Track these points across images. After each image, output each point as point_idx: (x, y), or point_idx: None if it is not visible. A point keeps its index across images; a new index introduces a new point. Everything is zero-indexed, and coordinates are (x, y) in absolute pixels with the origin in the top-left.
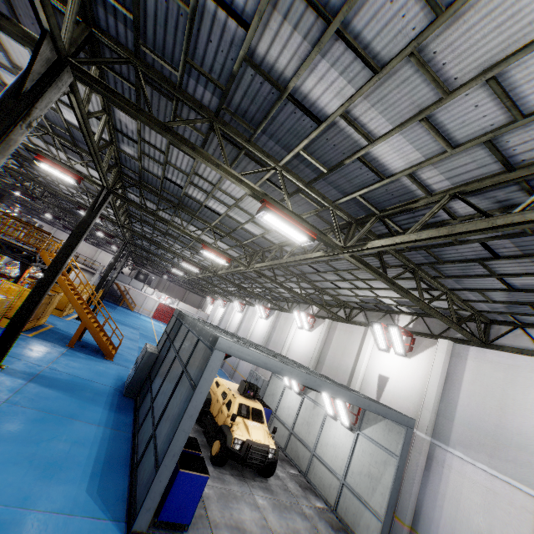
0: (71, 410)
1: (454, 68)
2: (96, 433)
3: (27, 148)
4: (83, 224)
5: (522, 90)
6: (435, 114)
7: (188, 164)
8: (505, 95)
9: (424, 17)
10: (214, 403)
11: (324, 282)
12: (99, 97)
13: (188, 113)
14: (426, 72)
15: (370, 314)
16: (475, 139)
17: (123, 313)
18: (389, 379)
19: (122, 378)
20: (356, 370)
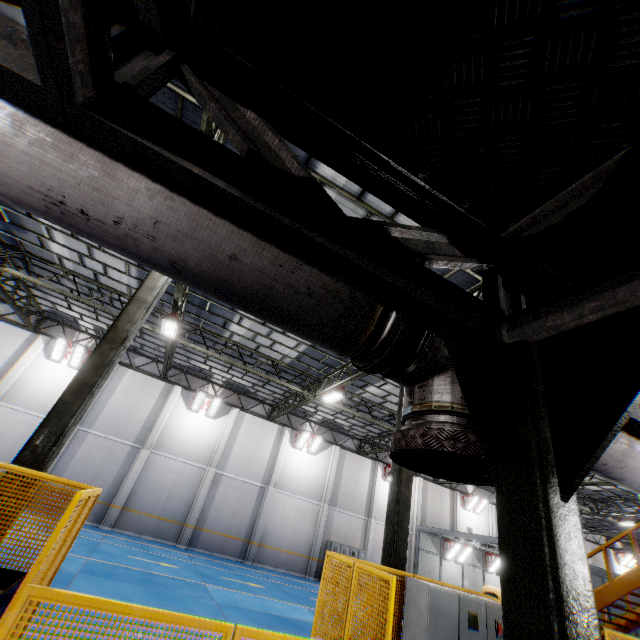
0: None
1: None
2: None
3: None
4: None
5: None
6: None
7: None
8: None
9: None
10: None
11: None
12: None
13: None
14: None
15: None
16: None
17: None
18: (472, 529)
19: None
20: (458, 526)
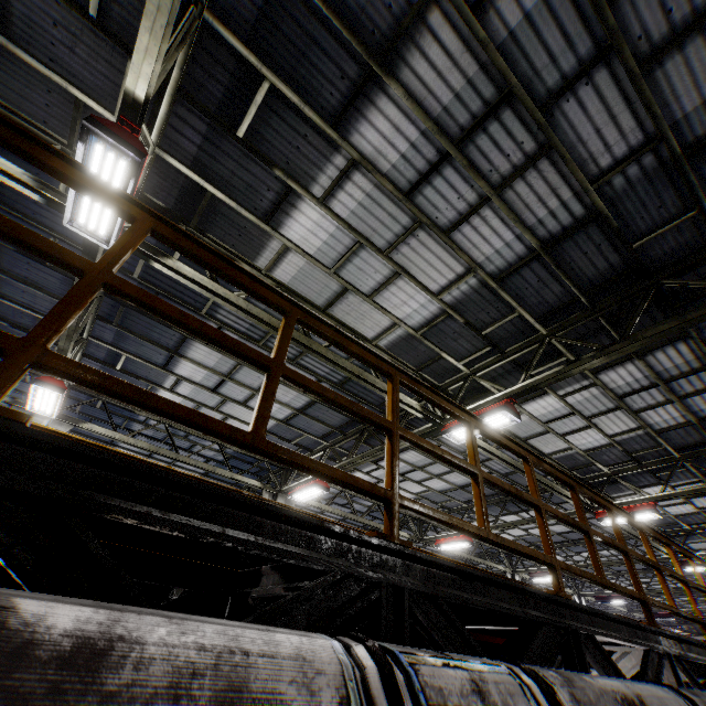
0: None
1: None
2: None
3: None
4: None
5: None
6: None
7: None
8: None
9: None
10: None
11: None
12: None
13: None
14: None
15: None
16: None
17: None
18: None
19: None
20: None
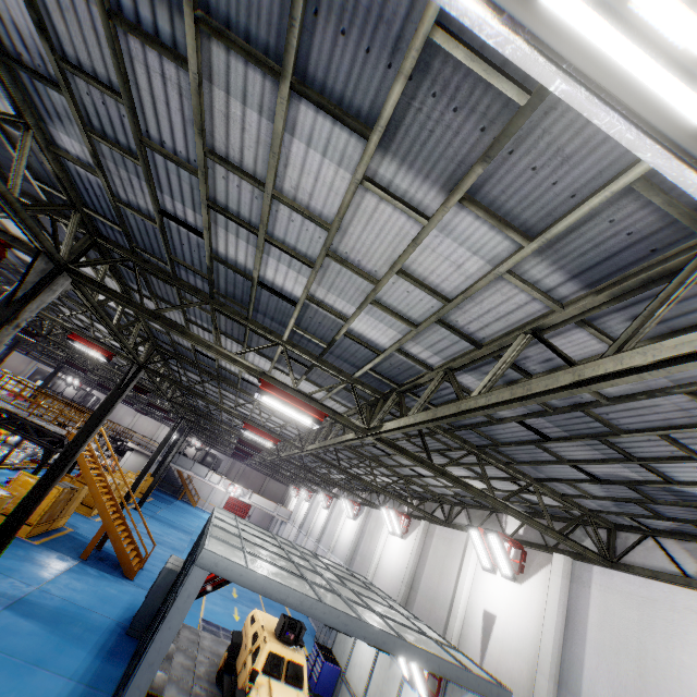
0: (42, 652)
1: (369, 264)
2: (61, 689)
3: (63, 327)
4: (107, 404)
5: (433, 280)
6: (381, 298)
7: (211, 338)
8: (419, 285)
9: (322, 230)
10: (242, 650)
11: (402, 467)
12: (116, 283)
13: (191, 295)
14: (348, 267)
15: (474, 514)
16: (427, 319)
17: (179, 510)
18: (496, 618)
19: (135, 607)
20: (455, 603)
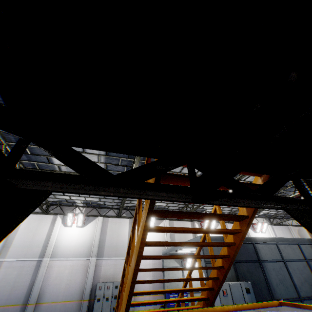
0: None
1: None
2: None
3: None
4: None
5: None
6: None
7: None
8: None
9: None
10: None
11: None
12: None
13: None
14: None
15: None
16: None
17: None
18: None
19: None
20: None
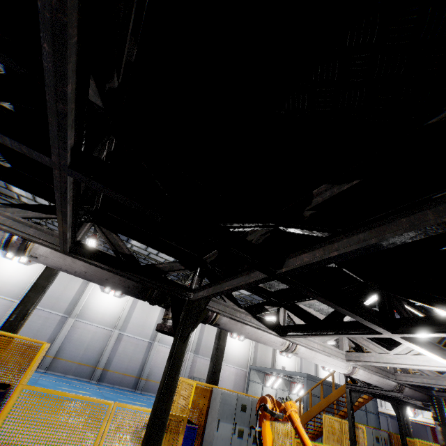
0: None
1: None
2: None
3: None
4: None
5: None
6: None
7: None
8: None
9: None
10: None
11: None
12: None
13: None
14: None
15: None
16: None
17: None
18: (285, 367)
19: None
20: (276, 366)
